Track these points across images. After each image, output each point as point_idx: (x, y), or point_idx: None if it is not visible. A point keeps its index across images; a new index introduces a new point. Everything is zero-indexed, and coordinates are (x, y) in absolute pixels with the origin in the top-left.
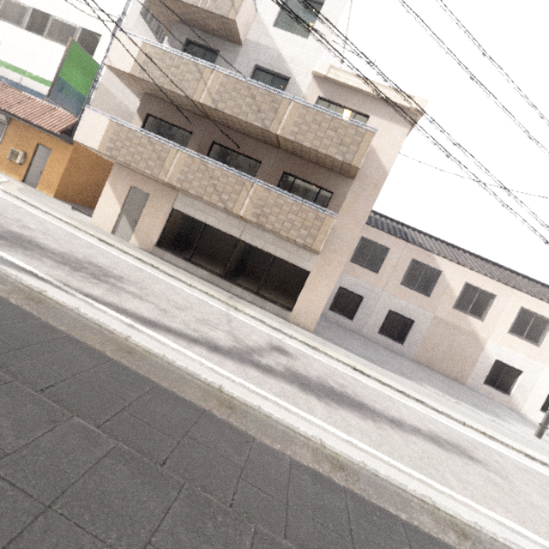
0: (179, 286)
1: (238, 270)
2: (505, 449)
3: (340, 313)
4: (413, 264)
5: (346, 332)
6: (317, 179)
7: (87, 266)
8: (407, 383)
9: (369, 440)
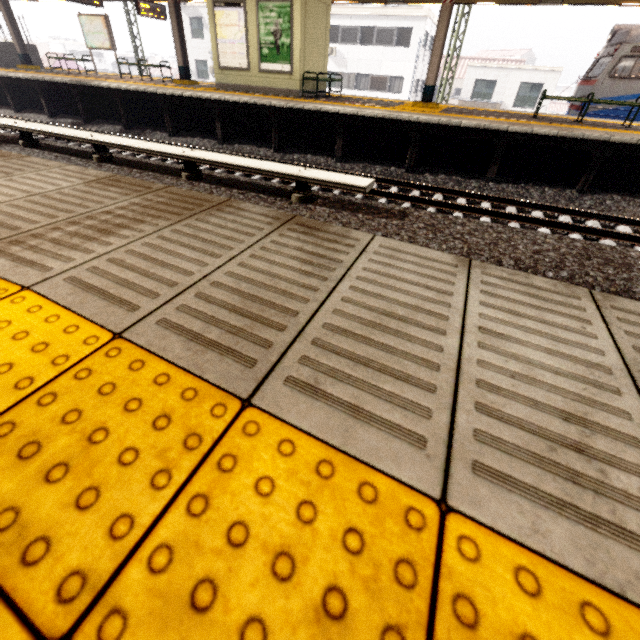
0: None
1: None
2: None
3: None
4: None
5: None
6: None
7: None
8: None
9: None
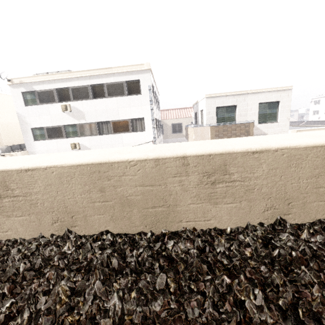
0: None
1: None
2: None
3: None
4: None
5: None
6: None
7: None
8: None
9: None
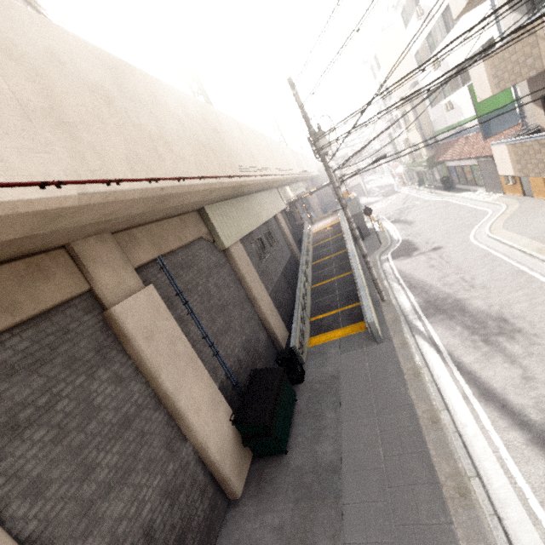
0: None
1: None
2: None
3: None
4: None
5: None
6: None
7: (489, 324)
8: None
9: None
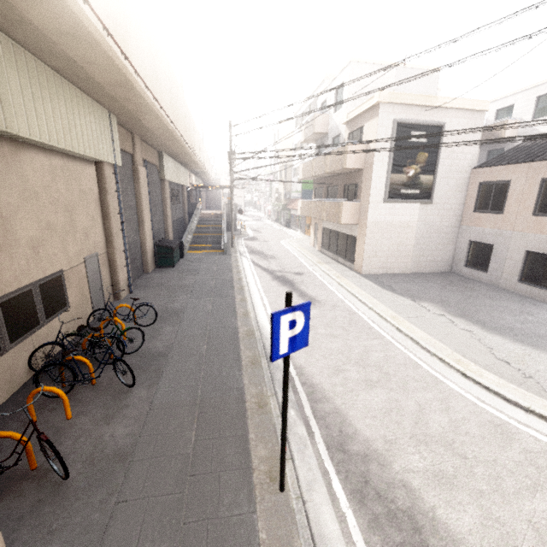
0: (301, 260)
1: (339, 248)
2: (377, 321)
3: (477, 268)
4: (546, 184)
5: (459, 282)
6: (352, 180)
7: (268, 257)
8: (385, 296)
9: (265, 285)
